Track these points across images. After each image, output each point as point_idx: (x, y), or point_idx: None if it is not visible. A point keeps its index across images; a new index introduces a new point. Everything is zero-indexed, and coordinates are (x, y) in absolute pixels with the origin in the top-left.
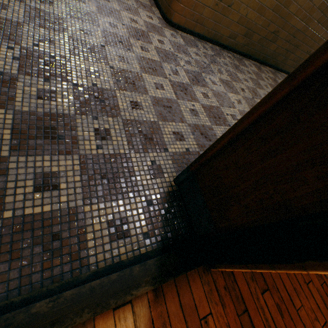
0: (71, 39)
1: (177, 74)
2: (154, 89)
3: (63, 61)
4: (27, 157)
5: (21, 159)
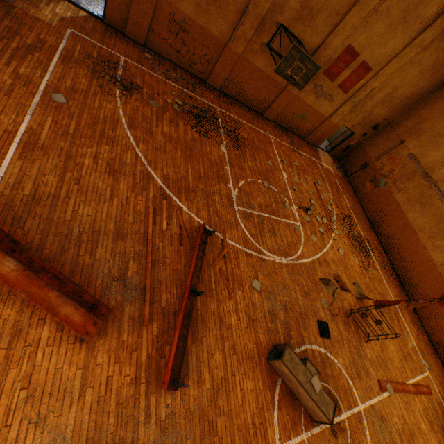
0: None
1: None
2: None
3: None
4: None
5: None
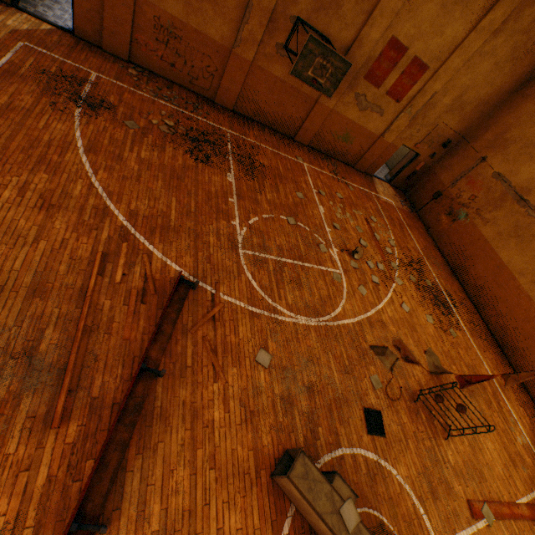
0: (68, 2)
1: None
2: None
3: (62, 3)
4: (43, 8)
5: (42, 8)
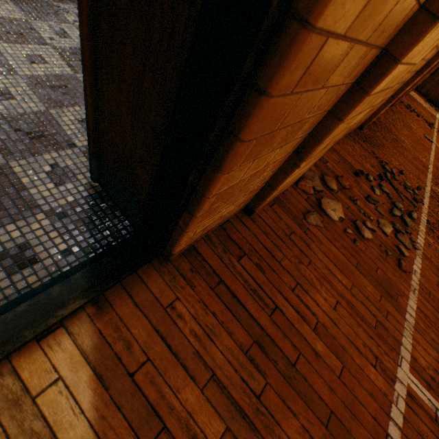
0: None
1: (65, 36)
2: (27, 65)
3: None
4: None
5: None
